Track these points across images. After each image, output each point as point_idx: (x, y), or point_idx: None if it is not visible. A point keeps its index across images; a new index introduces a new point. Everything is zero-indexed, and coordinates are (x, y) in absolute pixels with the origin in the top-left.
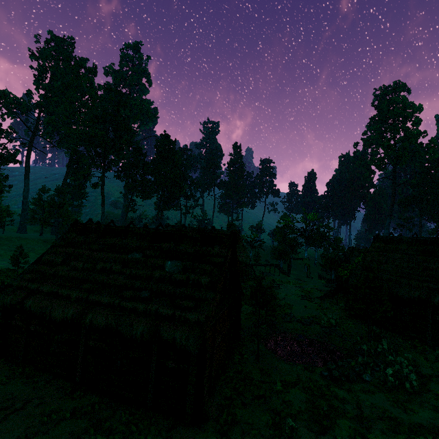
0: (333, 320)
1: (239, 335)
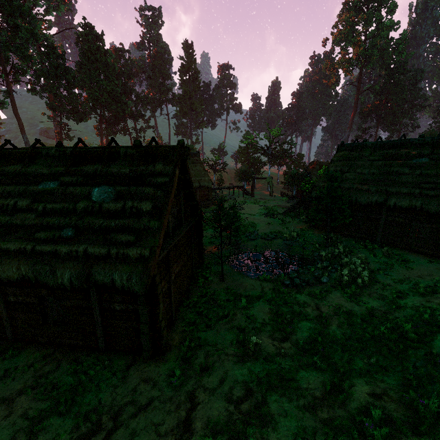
0: (294, 233)
1: (202, 260)
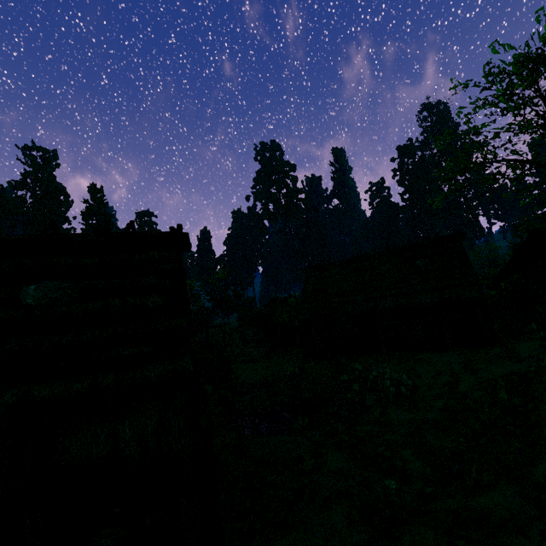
0: (296, 368)
1: None
